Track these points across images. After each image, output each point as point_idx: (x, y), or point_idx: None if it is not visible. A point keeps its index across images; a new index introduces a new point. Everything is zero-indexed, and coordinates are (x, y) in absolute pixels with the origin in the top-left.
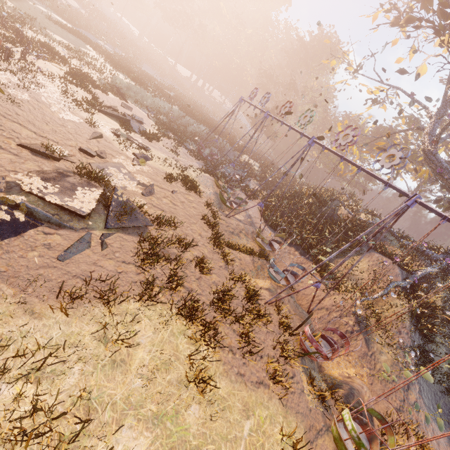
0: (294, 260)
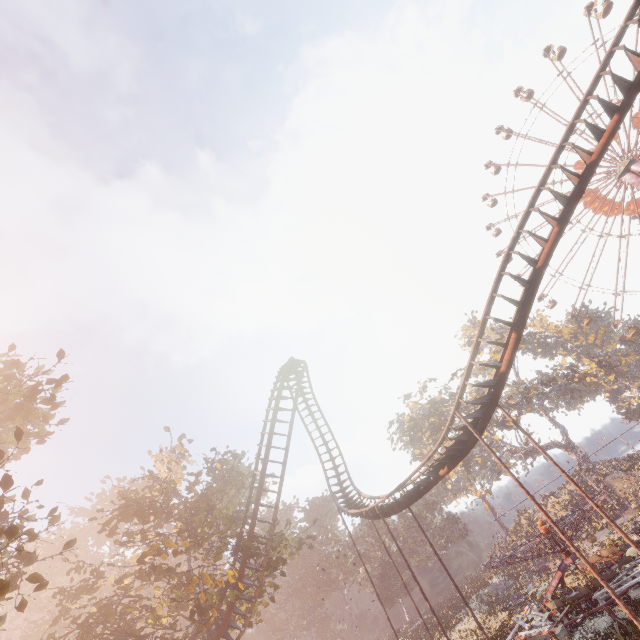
0: (634, 511)
